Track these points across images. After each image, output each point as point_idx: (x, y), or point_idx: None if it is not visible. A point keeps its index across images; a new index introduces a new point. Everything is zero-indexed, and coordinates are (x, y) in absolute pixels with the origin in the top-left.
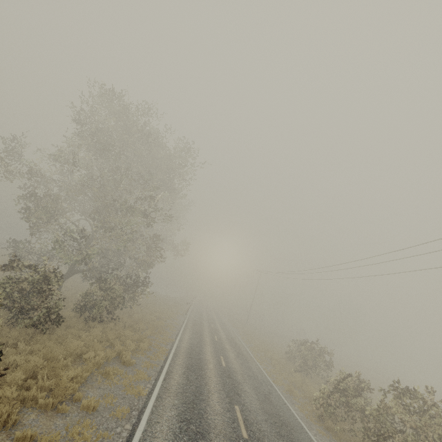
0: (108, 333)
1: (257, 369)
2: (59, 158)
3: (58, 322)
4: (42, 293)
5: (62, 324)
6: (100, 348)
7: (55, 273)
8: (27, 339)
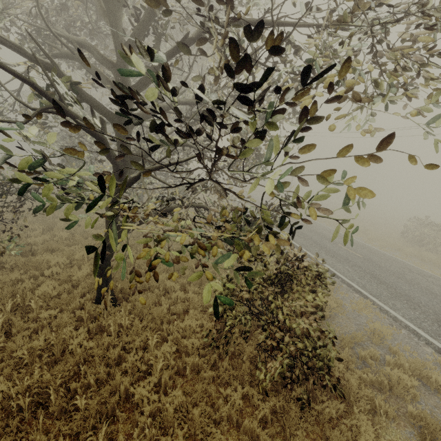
0: None
1: None
2: None
3: None
4: None
5: None
6: None
7: None
8: None
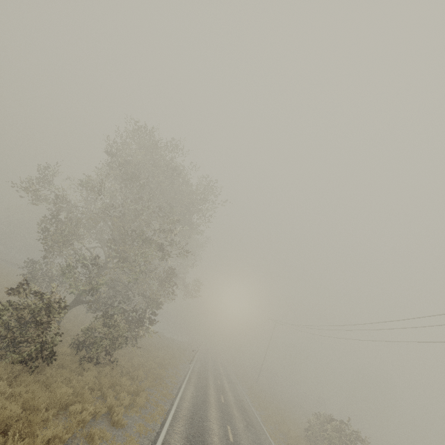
0: (102, 380)
1: None
2: (86, 184)
3: (50, 359)
4: (39, 324)
5: (54, 362)
6: (90, 399)
7: (58, 302)
8: (11, 378)
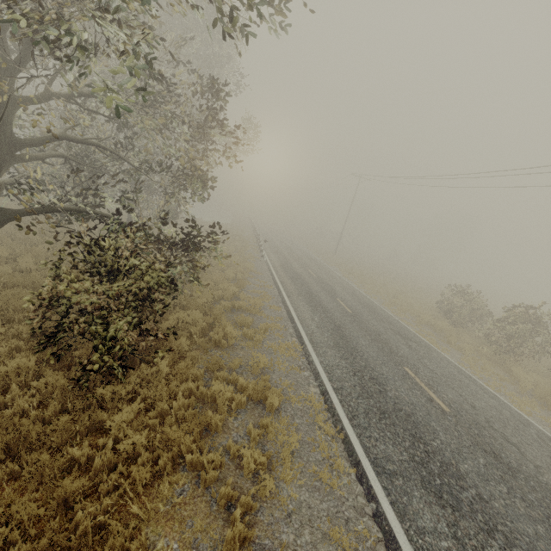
0: (170, 434)
1: (467, 378)
2: None
3: None
4: None
5: None
6: None
7: None
8: None
